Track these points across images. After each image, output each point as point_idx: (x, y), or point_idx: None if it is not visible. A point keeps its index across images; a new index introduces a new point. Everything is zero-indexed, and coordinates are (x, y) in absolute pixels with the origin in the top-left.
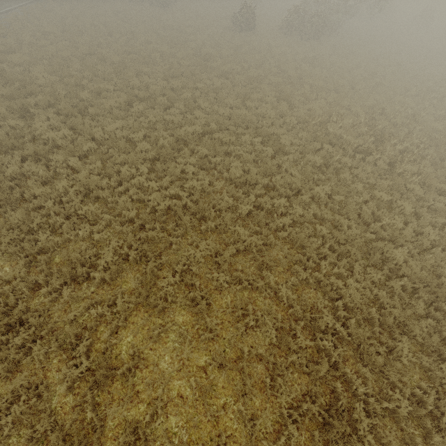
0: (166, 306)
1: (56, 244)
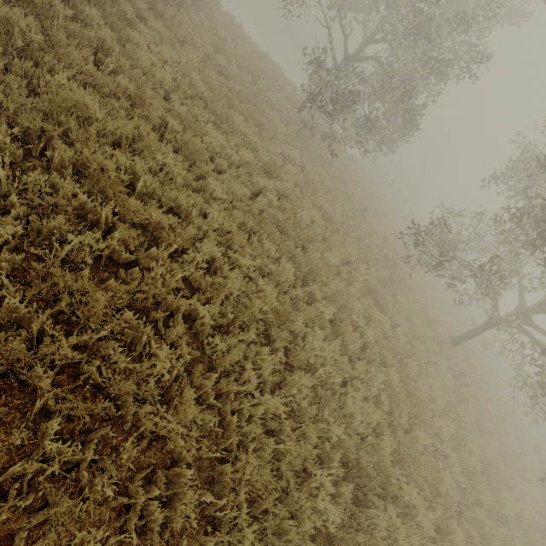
0: None
1: None
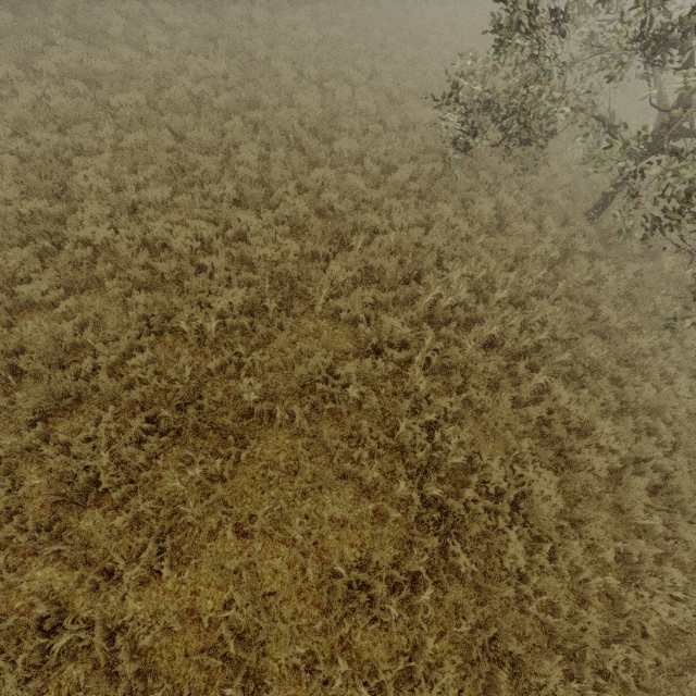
0: None
1: None
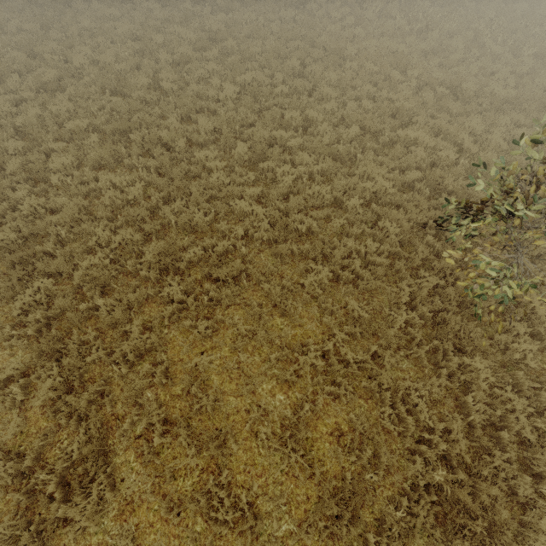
0: (158, 51)
1: (93, 31)
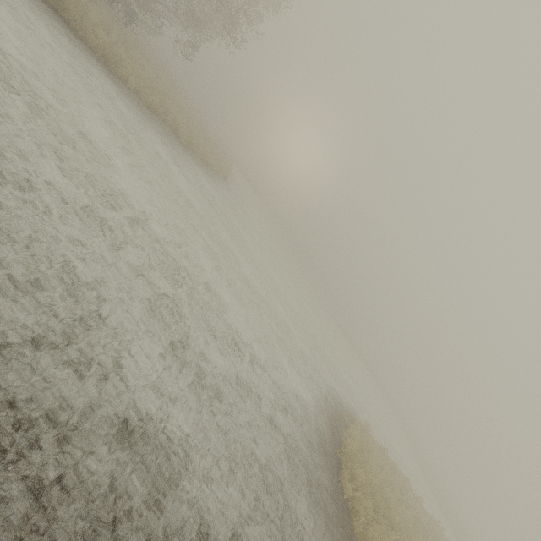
0: None
1: None
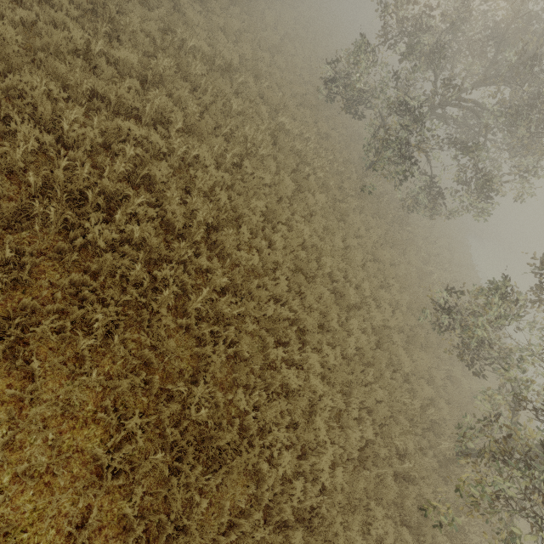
0: None
1: None
